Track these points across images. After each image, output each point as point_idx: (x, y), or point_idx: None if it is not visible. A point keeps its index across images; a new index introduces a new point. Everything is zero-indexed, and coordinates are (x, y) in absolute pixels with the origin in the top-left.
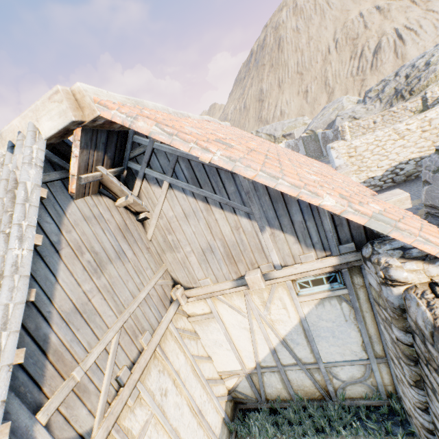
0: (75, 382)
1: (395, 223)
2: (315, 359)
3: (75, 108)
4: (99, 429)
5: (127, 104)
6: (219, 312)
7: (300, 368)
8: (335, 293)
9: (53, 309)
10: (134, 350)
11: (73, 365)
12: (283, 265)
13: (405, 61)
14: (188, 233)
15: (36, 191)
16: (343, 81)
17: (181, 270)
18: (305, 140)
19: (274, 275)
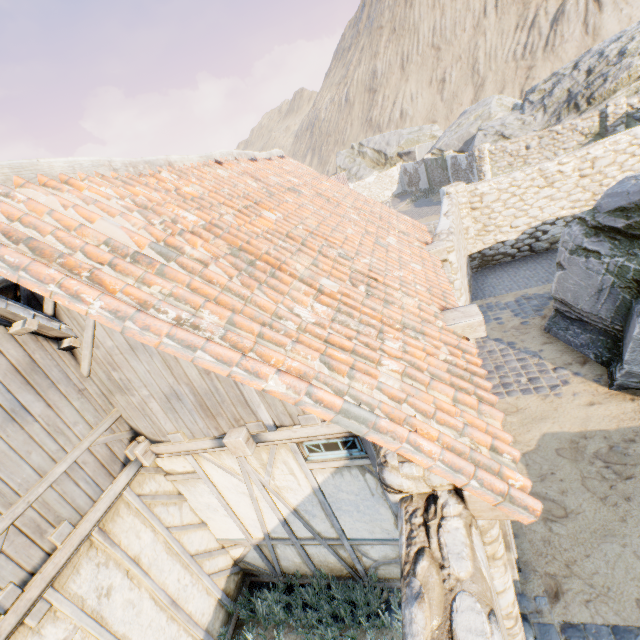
0: None
1: (375, 421)
2: (339, 535)
3: None
4: None
5: None
6: (207, 472)
7: (319, 543)
8: (354, 463)
9: None
10: (37, 554)
11: None
12: (279, 425)
13: (598, 40)
14: (140, 371)
15: None
16: (501, 68)
17: (141, 418)
18: (429, 165)
19: (267, 437)
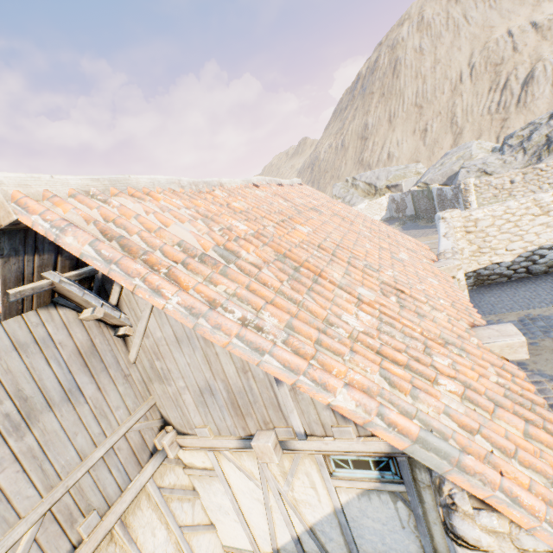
0: None
1: (458, 457)
2: None
3: None
4: None
5: (91, 189)
6: (225, 471)
7: None
8: (386, 487)
9: None
10: (64, 546)
11: None
12: (309, 434)
13: None
14: (181, 363)
15: None
16: (477, 120)
17: (173, 408)
18: (415, 195)
19: (295, 445)
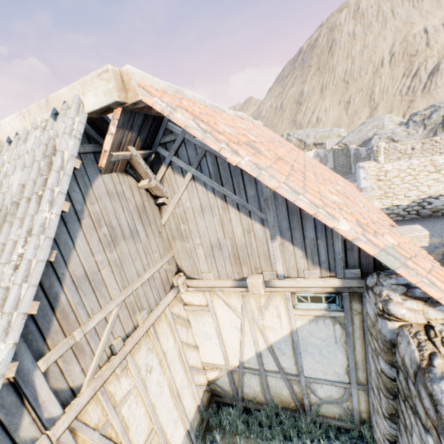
0: (75, 341)
1: (404, 260)
2: (298, 372)
3: (120, 89)
4: (88, 387)
5: (168, 92)
6: (215, 307)
7: (281, 376)
8: (330, 314)
9: (67, 272)
10: (130, 325)
11: (76, 325)
12: (286, 276)
13: None
14: (201, 226)
15: (71, 161)
16: (390, 99)
17: (187, 260)
18: (336, 153)
19: (275, 284)
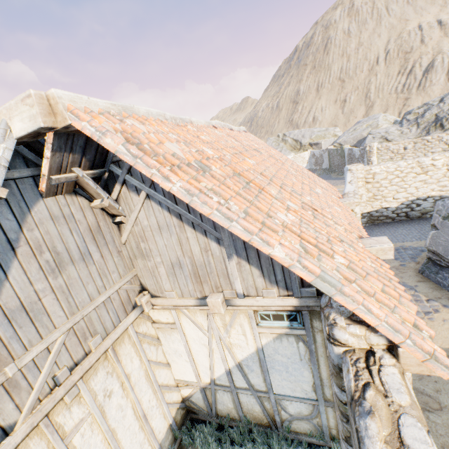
0: (6, 377)
1: (341, 287)
2: (267, 389)
3: (47, 114)
4: (23, 423)
5: (111, 111)
6: (182, 324)
7: (251, 393)
8: (293, 332)
9: None
10: (80, 352)
11: (8, 361)
12: (246, 295)
13: None
14: (160, 245)
15: None
16: (386, 97)
17: (150, 278)
18: (331, 153)
19: (236, 302)
